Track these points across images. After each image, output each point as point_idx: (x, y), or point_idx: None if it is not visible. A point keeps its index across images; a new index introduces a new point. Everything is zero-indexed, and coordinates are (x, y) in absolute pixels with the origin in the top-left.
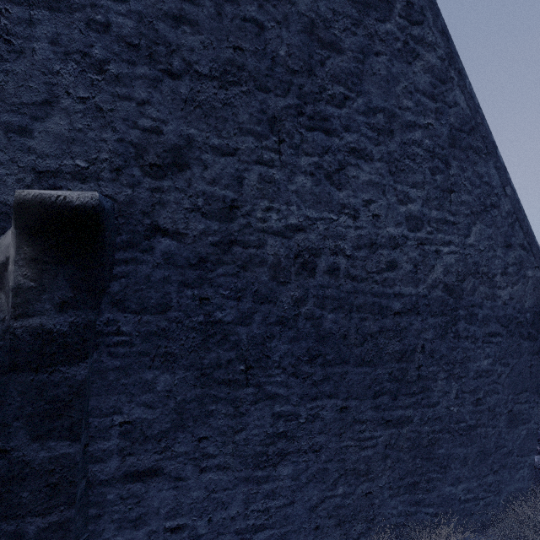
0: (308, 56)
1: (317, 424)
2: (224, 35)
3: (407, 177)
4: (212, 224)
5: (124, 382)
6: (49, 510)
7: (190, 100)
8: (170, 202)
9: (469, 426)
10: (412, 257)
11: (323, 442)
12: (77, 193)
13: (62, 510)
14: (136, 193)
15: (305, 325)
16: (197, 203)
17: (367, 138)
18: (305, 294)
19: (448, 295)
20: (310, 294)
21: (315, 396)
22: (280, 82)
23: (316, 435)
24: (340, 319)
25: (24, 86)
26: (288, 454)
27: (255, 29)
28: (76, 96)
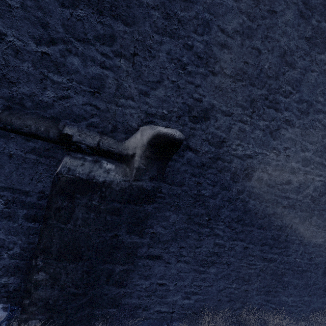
0: (278, 69)
1: (232, 252)
2: (241, 55)
3: (309, 138)
4: (212, 148)
5: (157, 215)
6: (125, 264)
7: (218, 87)
8: (197, 135)
9: (303, 270)
10: (299, 180)
11: (232, 261)
12: (174, 132)
13: (129, 264)
14: (183, 129)
15: (240, 204)
16: (208, 137)
17: (295, 115)
18: (244, 189)
19: (312, 202)
20: (246, 189)
21: (235, 238)
22: (261, 81)
23: (230, 257)
24: (256, 204)
25: (151, 73)
26: (215, 263)
27: (256, 53)
28: (170, 80)
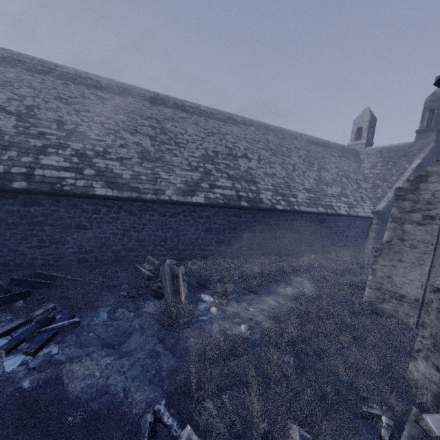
0: None
1: None
2: None
3: None
4: None
5: None
6: None
7: None
8: None
9: None
10: None
11: None
12: None
13: None
14: None
15: None
16: None
17: None
18: None
19: None
20: None
21: None
22: None
23: None
24: None
25: None
26: None
27: None
28: None
